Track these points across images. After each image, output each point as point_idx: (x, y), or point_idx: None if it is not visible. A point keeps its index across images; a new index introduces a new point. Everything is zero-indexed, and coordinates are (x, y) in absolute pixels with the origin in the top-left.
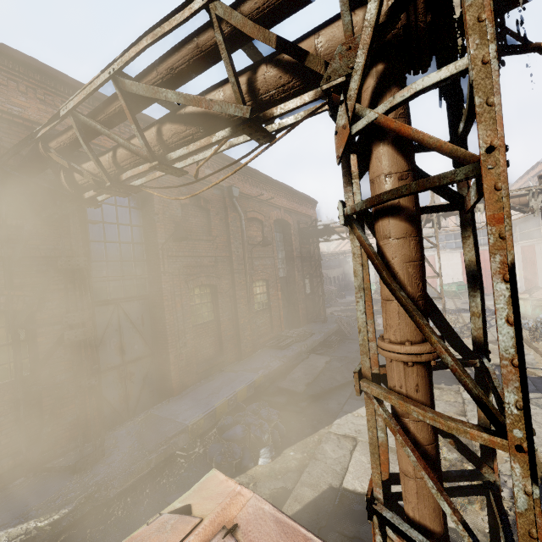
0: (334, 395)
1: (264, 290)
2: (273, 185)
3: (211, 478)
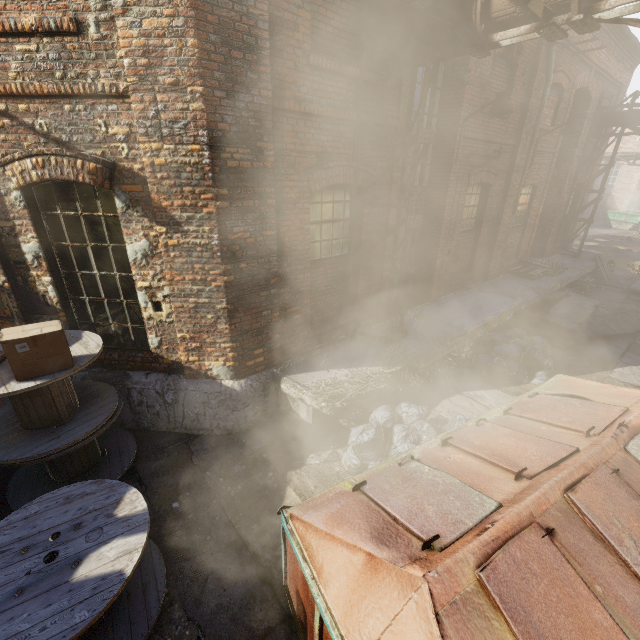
0: (604, 343)
1: (526, 201)
2: None
3: (567, 380)
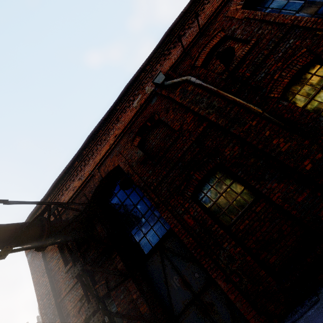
0: None
1: None
2: (200, 1)
3: None
